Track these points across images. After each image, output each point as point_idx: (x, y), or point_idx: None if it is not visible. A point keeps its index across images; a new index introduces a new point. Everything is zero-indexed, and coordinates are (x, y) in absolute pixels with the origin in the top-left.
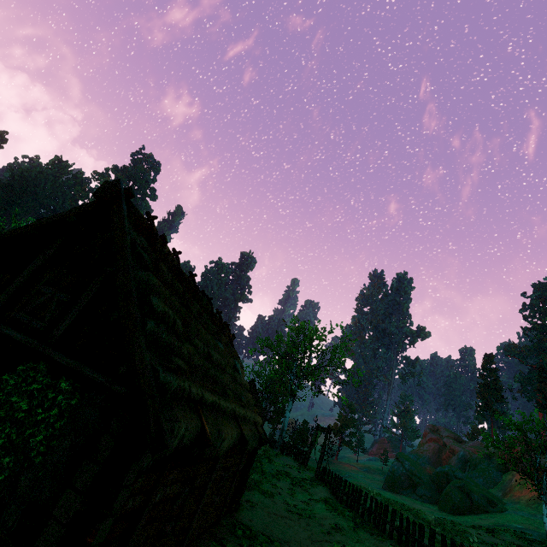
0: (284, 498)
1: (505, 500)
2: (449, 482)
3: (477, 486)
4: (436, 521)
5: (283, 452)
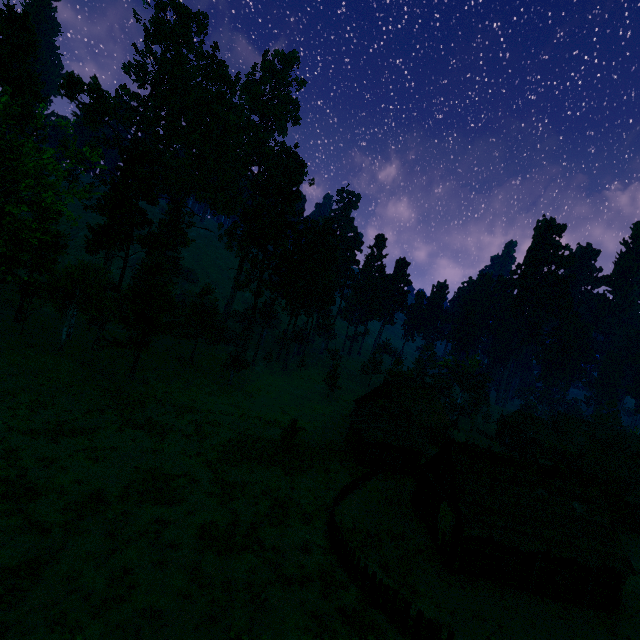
0: None
1: None
2: None
3: None
4: None
5: None
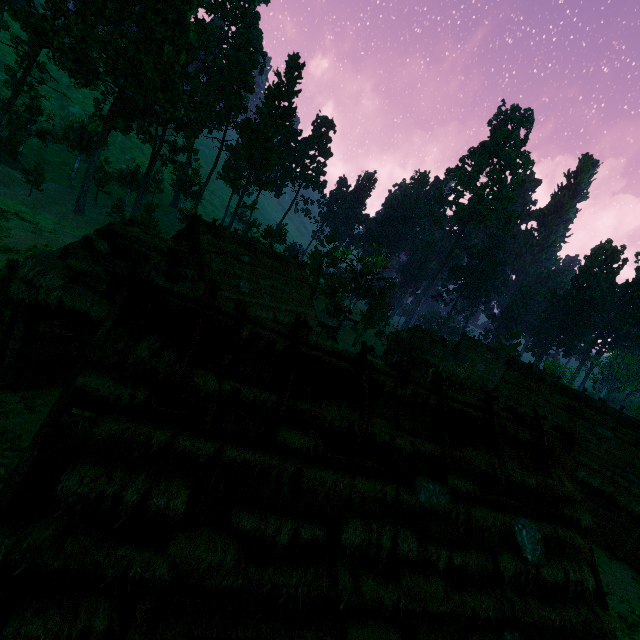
0: None
1: None
2: None
3: None
4: None
5: None
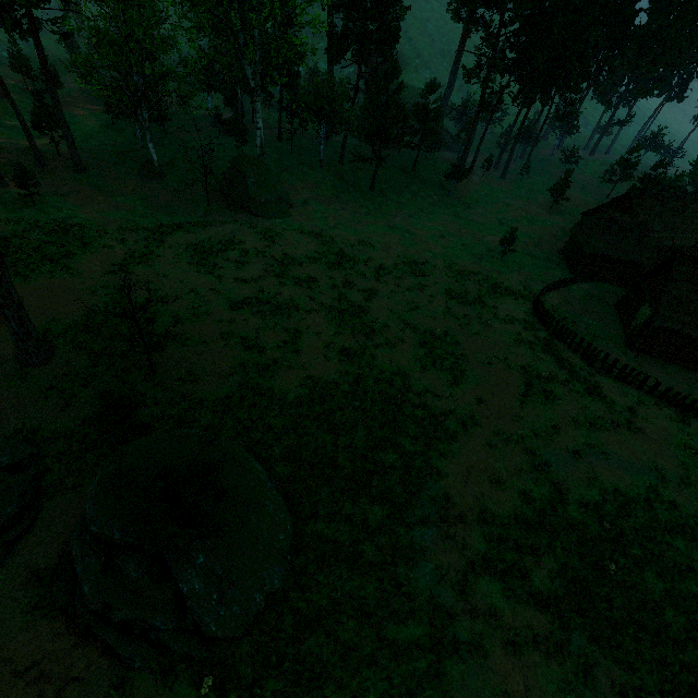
0: None
1: None
2: None
3: None
4: None
5: None
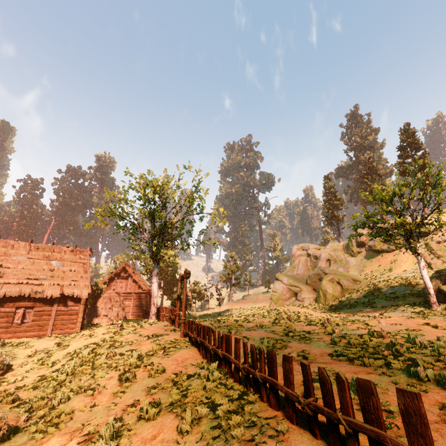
0: (93, 415)
1: (362, 275)
2: (321, 279)
3: (342, 274)
4: (329, 320)
5: (160, 319)
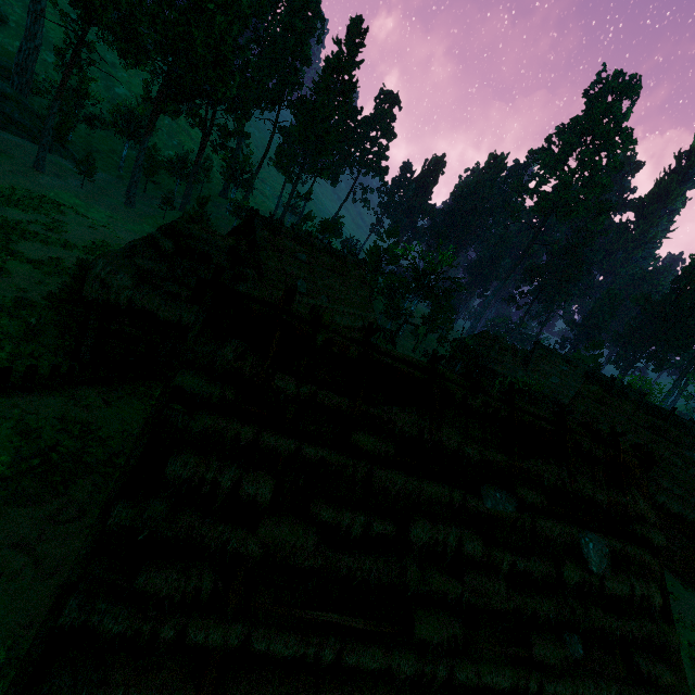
0: None
1: None
2: None
3: None
4: None
5: None
